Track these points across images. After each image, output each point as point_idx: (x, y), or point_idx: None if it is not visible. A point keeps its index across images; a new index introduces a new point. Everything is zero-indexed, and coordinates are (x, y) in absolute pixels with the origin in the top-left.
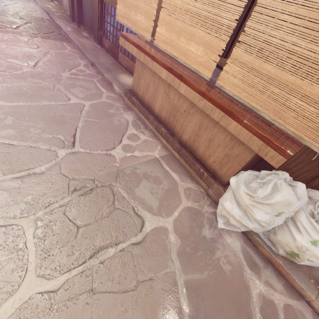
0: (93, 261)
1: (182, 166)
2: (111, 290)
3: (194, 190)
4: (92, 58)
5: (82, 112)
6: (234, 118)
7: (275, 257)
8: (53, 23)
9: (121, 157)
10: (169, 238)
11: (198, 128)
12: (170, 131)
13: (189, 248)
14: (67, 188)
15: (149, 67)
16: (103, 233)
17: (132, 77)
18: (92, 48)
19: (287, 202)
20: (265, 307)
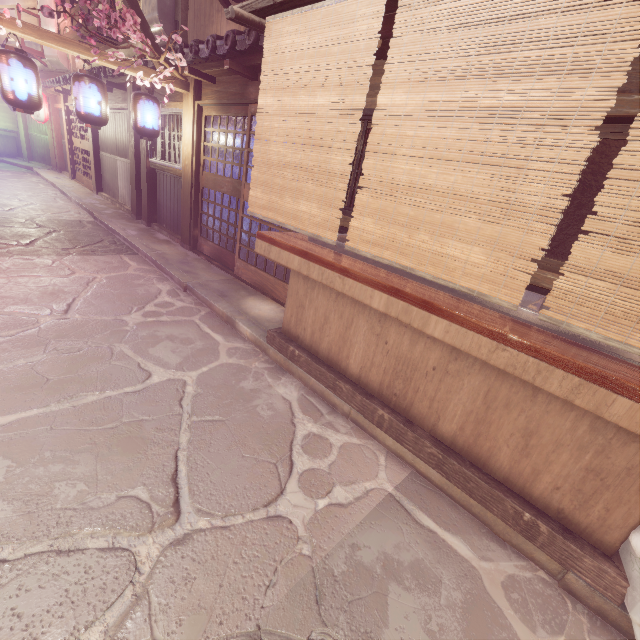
0: None
1: (459, 505)
2: None
3: (526, 581)
4: (185, 277)
5: (184, 402)
6: (619, 389)
7: None
8: (101, 226)
9: (308, 518)
10: None
11: (482, 406)
12: (401, 415)
13: None
14: None
15: (337, 288)
16: None
17: (268, 300)
18: (180, 258)
19: None
20: None
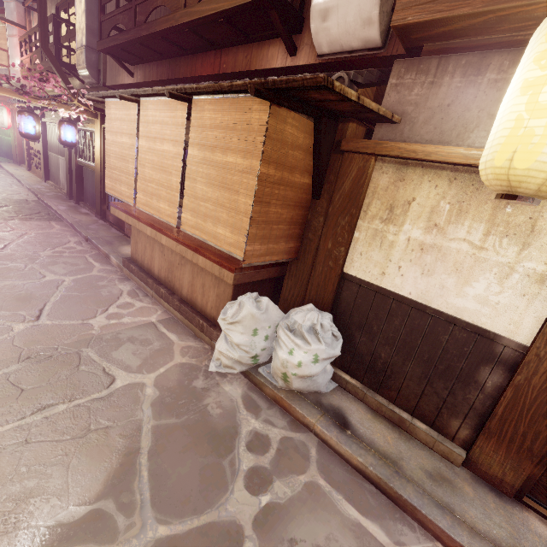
0: (36, 417)
1: (186, 327)
2: (52, 438)
3: (196, 347)
4: (88, 233)
5: (60, 287)
6: (199, 253)
7: (277, 392)
8: (42, 204)
9: (102, 325)
10: (145, 391)
11: (192, 278)
12: (171, 291)
13: (169, 398)
14: (18, 357)
15: (137, 227)
16: (56, 393)
17: None
18: (91, 223)
19: (251, 314)
20: (255, 441)
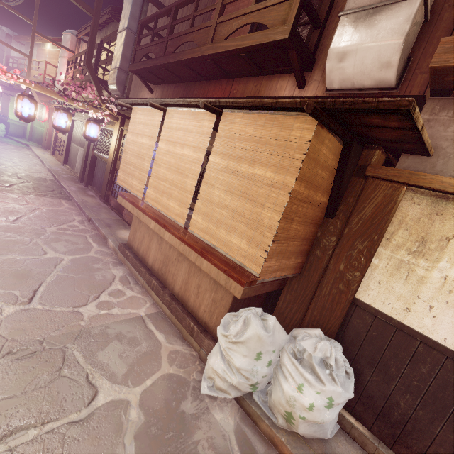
0: None
1: (174, 325)
2: None
3: (183, 353)
4: (92, 214)
5: (58, 266)
6: (205, 257)
7: (276, 432)
8: (57, 183)
9: (92, 315)
10: (128, 414)
11: (187, 276)
12: (163, 284)
13: (155, 428)
14: None
15: (141, 219)
16: (30, 408)
17: None
18: (95, 205)
19: (257, 336)
20: None
